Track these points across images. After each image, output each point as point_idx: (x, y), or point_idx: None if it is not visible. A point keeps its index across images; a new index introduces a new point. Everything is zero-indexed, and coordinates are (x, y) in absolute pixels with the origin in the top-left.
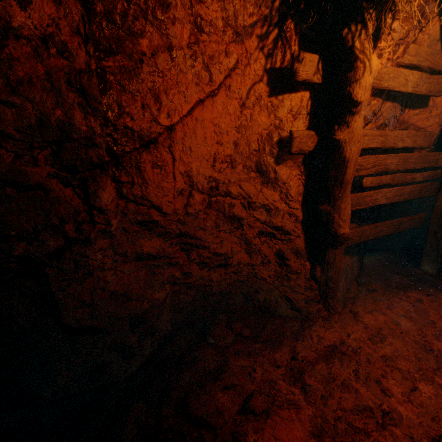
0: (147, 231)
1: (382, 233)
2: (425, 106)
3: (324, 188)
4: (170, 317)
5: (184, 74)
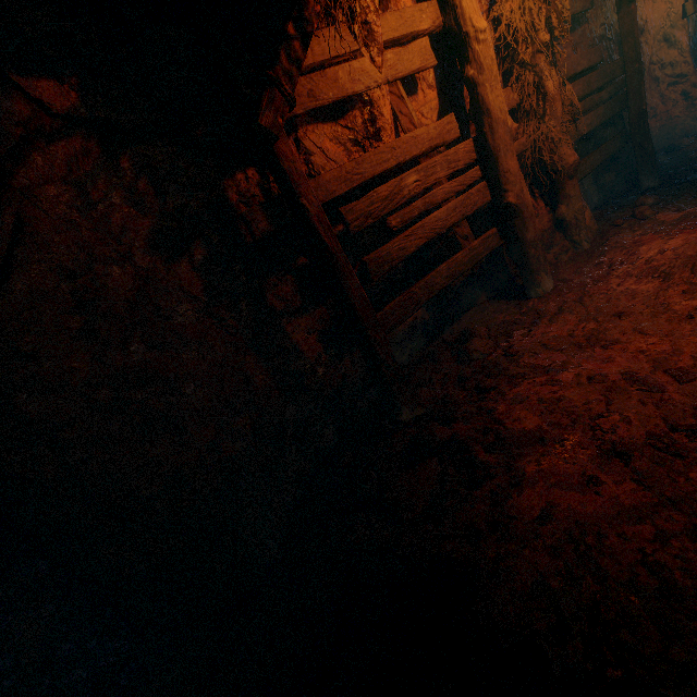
0: None
1: None
2: None
3: None
4: None
5: None
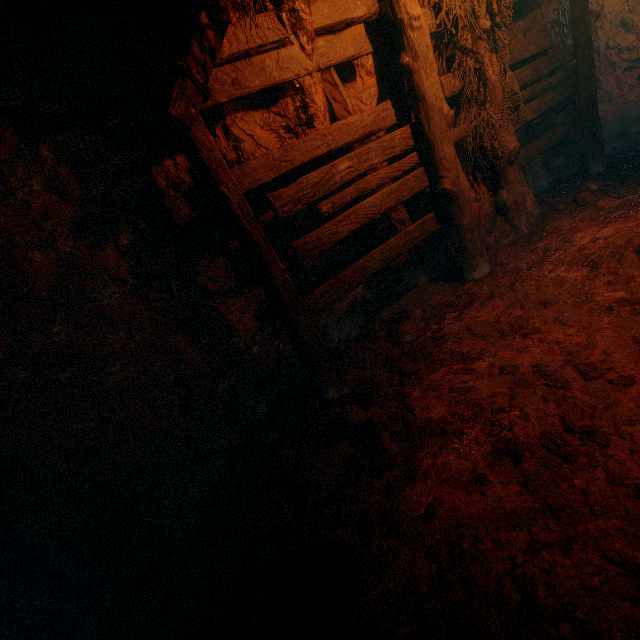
0: None
1: None
2: None
3: None
4: None
5: None
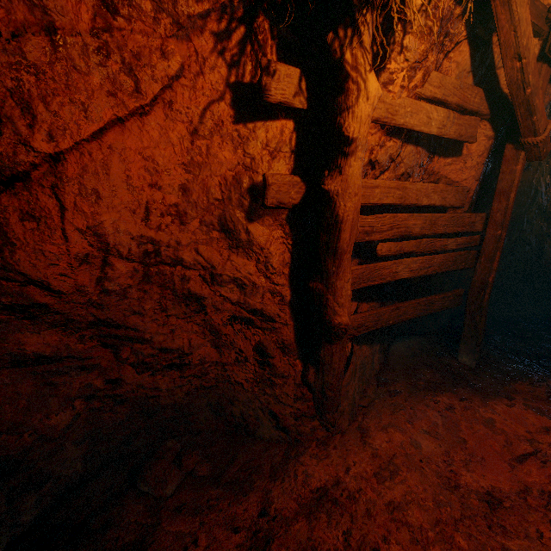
0: (28, 320)
1: (406, 316)
2: (459, 155)
3: (315, 258)
4: (83, 450)
5: (83, 75)
